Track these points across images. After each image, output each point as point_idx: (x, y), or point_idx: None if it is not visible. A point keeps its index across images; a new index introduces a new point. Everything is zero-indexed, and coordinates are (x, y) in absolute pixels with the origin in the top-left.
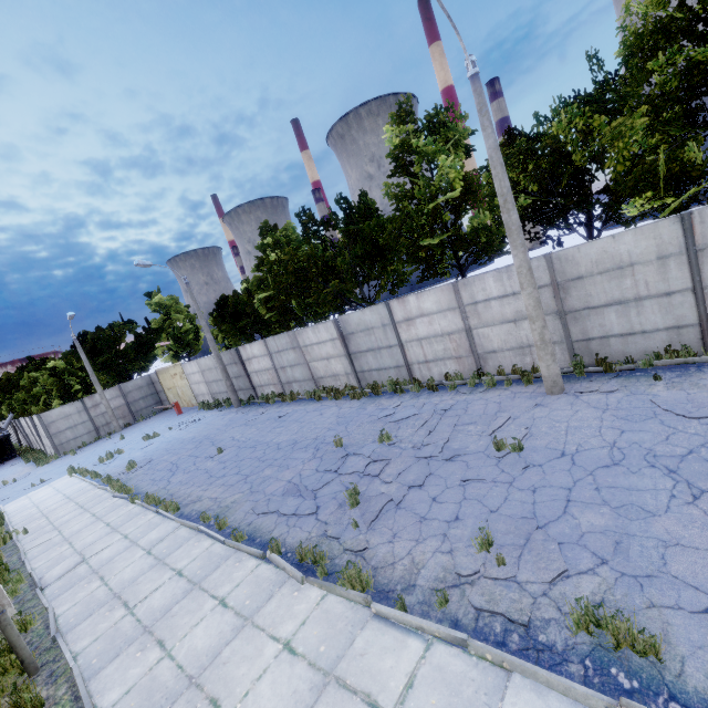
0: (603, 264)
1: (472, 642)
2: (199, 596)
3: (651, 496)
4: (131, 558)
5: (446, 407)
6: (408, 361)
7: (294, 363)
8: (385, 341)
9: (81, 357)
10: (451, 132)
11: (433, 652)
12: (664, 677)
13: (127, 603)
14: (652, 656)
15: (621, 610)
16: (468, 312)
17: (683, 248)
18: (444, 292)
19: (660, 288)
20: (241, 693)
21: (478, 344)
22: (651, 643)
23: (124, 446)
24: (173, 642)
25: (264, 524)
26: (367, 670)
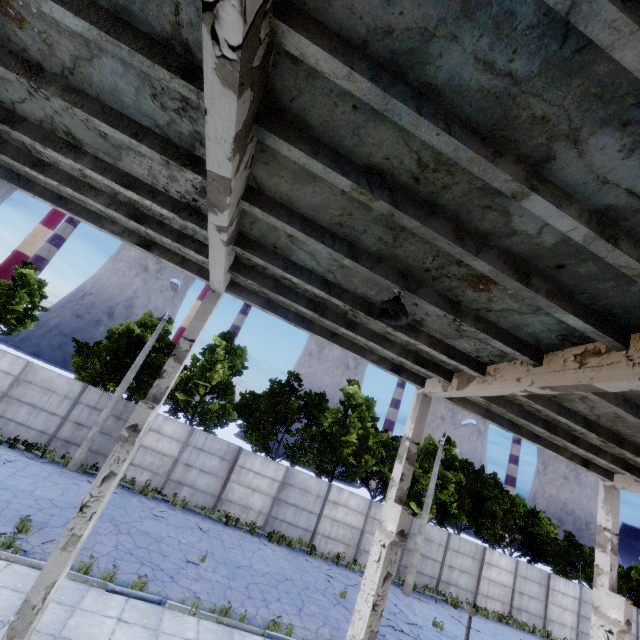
0: (425, 535)
1: None
2: None
3: None
4: None
5: None
6: (317, 530)
7: (210, 470)
8: (311, 506)
9: None
10: (372, 414)
11: None
12: None
13: None
14: None
15: None
16: (369, 521)
17: (445, 544)
18: (364, 501)
19: (435, 556)
20: None
21: (363, 542)
22: None
23: None
24: None
25: None
26: None
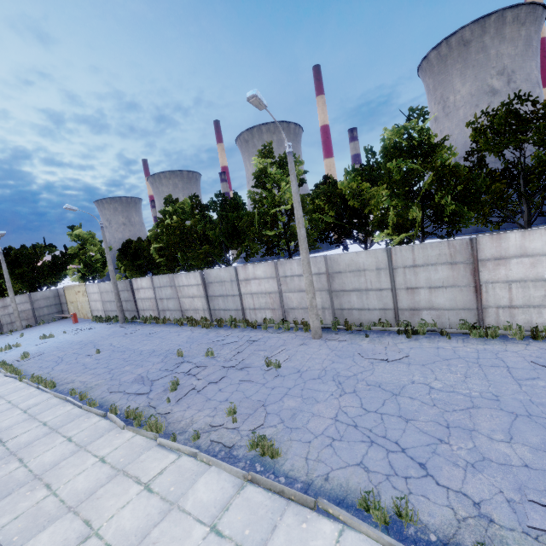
0: (351, 267)
1: (200, 453)
2: (54, 436)
3: (323, 394)
4: (10, 414)
5: (255, 339)
6: (244, 307)
7: (170, 297)
8: (231, 291)
9: (2, 267)
10: None
11: (180, 459)
12: (275, 466)
13: (2, 439)
14: (276, 459)
15: (276, 441)
16: (281, 281)
17: (387, 266)
18: (269, 266)
19: (377, 285)
20: (66, 480)
21: (285, 302)
22: (276, 452)
23: (22, 341)
24: (29, 459)
25: (113, 398)
26: (142, 468)
